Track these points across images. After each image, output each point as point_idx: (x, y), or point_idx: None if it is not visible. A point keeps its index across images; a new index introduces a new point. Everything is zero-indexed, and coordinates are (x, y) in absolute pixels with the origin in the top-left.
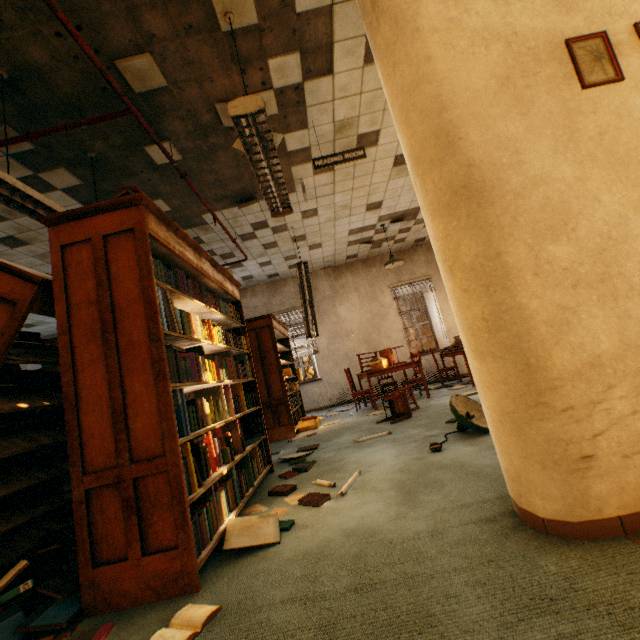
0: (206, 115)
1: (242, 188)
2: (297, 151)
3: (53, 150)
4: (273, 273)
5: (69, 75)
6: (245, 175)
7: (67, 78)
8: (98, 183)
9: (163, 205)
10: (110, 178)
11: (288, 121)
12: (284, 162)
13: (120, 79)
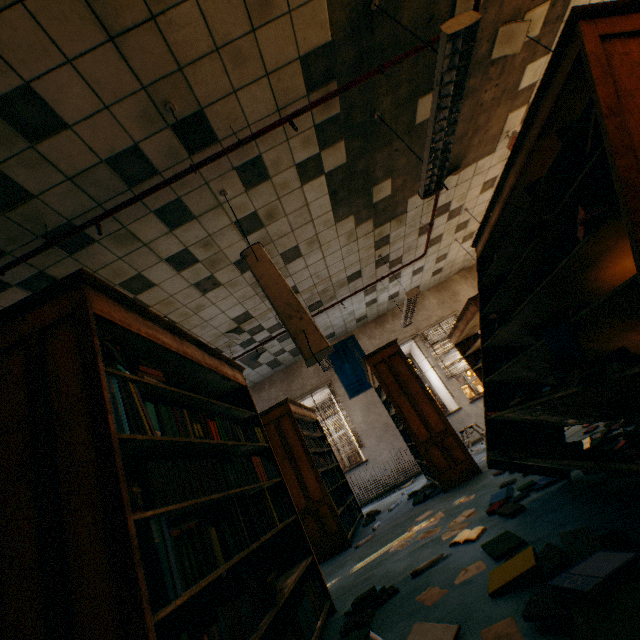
0: (483, 46)
1: (456, 153)
2: (523, 90)
3: (349, 115)
4: (415, 286)
5: (416, 2)
6: (468, 133)
7: (413, 6)
8: (356, 161)
9: (387, 188)
10: (369, 152)
11: (537, 47)
12: (506, 109)
13: (449, 2)
